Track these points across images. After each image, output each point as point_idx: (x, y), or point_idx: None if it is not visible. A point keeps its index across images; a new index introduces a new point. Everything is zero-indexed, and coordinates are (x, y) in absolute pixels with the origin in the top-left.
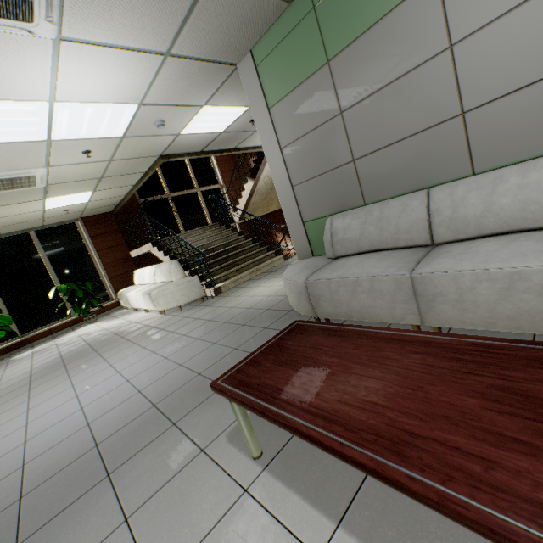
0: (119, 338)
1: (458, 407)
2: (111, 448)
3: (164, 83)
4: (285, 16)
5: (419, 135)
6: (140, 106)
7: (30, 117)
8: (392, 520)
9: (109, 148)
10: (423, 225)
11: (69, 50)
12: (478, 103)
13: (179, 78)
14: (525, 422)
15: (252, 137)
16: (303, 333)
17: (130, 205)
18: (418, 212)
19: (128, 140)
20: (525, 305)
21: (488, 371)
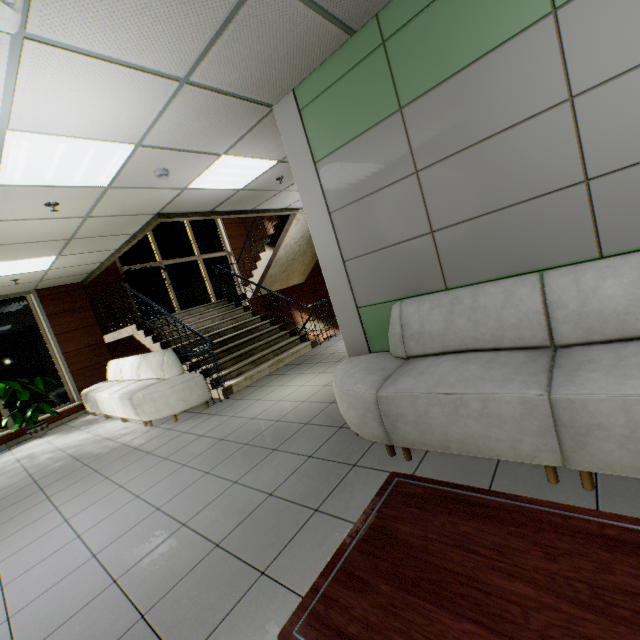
0: (81, 467)
1: None
2: None
3: (174, 120)
4: (343, 51)
5: (525, 204)
6: (137, 147)
7: None
8: None
9: (85, 200)
10: (539, 320)
11: (37, 55)
12: (607, 169)
13: (196, 115)
14: None
15: (276, 197)
16: (419, 504)
17: (107, 274)
18: (530, 303)
19: (115, 191)
20: None
21: None
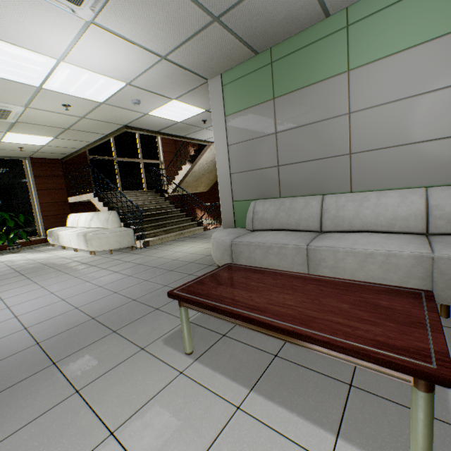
0: (48, 268)
1: (338, 307)
2: (54, 345)
3: (152, 75)
4: (251, 61)
5: (323, 160)
6: (127, 85)
7: (35, 66)
8: (286, 387)
9: (86, 107)
10: (317, 217)
11: (94, 31)
12: (359, 150)
13: (165, 75)
14: (372, 314)
15: (200, 131)
16: (235, 270)
17: (79, 158)
18: (315, 209)
19: (105, 106)
20: (372, 274)
21: (353, 294)
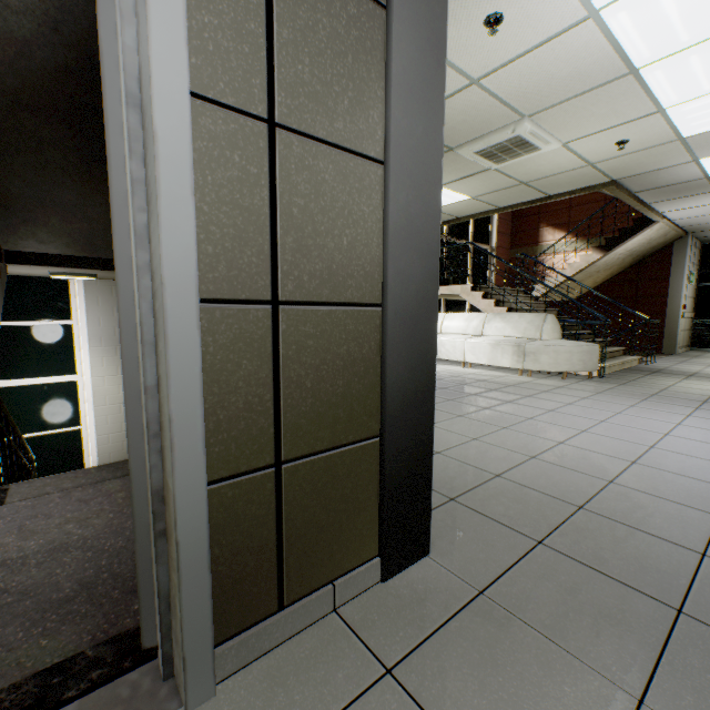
0: (510, 386)
1: None
2: None
3: None
4: None
5: None
6: None
7: None
8: None
9: (638, 146)
10: None
11: None
12: None
13: None
14: None
15: (692, 197)
16: None
17: None
18: None
19: (669, 145)
20: None
21: None
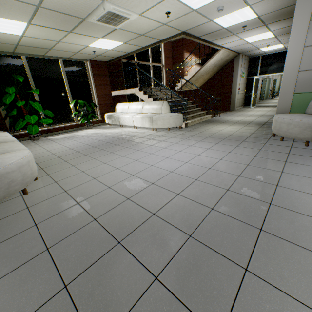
0: (140, 138)
1: None
2: (254, 177)
3: None
4: None
5: None
6: None
7: None
8: None
9: (178, 14)
10: None
11: None
12: None
13: None
14: None
15: (226, 37)
16: None
17: (116, 61)
18: None
19: (192, 13)
20: None
21: None
